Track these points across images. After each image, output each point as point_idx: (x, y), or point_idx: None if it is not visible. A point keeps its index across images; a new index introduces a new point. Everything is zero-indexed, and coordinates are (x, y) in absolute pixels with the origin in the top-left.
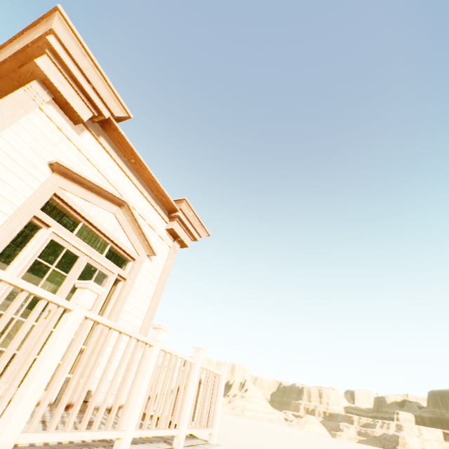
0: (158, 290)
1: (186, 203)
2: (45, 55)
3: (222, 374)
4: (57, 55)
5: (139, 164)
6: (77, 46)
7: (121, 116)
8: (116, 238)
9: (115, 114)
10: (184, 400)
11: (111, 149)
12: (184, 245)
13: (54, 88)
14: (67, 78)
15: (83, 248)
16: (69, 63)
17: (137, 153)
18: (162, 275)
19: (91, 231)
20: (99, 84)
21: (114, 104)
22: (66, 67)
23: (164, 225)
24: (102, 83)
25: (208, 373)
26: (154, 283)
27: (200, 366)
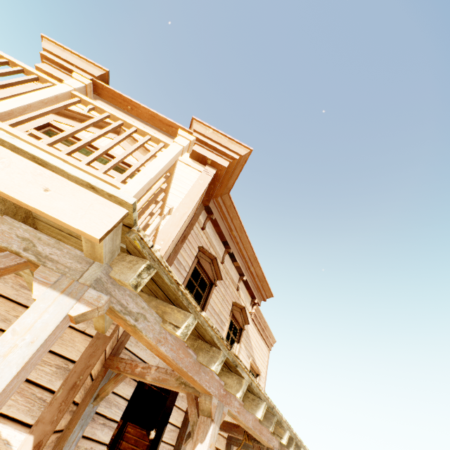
0: (185, 203)
1: (197, 122)
2: (44, 63)
3: (168, 142)
4: (49, 59)
5: (134, 106)
6: (58, 49)
7: (101, 74)
8: (115, 154)
9: (96, 75)
10: (3, 95)
11: (109, 106)
12: (220, 168)
13: (50, 75)
14: (59, 69)
15: (75, 155)
16: (57, 60)
17: (125, 96)
18: (190, 191)
19: (92, 153)
20: (78, 62)
21: (93, 69)
22: (55, 63)
23: (187, 155)
24: (80, 61)
25: (104, 115)
26: (179, 196)
27: (78, 97)
